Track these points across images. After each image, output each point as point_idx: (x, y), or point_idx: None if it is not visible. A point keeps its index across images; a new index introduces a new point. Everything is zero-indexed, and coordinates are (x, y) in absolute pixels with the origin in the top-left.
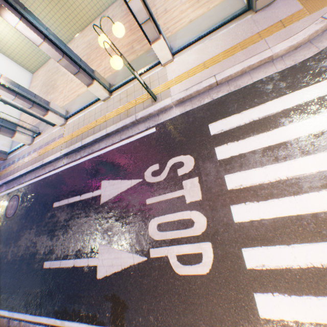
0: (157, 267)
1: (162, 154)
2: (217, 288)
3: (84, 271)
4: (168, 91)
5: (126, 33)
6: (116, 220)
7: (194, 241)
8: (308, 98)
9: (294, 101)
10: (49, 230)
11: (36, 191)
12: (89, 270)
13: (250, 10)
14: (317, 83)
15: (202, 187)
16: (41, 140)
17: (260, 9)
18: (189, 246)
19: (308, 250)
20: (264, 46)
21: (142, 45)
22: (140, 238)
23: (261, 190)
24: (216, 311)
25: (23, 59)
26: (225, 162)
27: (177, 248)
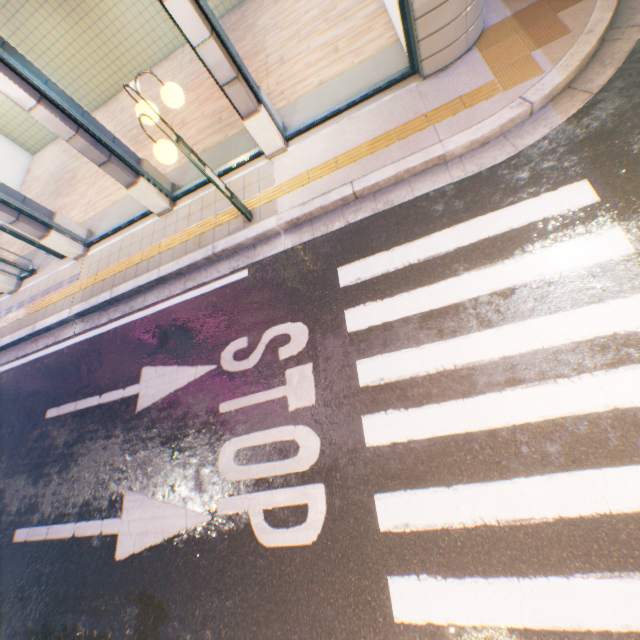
0: (228, 533)
1: (256, 318)
2: (329, 570)
3: (93, 546)
4: (273, 204)
5: (212, 94)
6: (163, 444)
7: (296, 482)
8: (496, 230)
9: (474, 234)
10: (34, 465)
11: (16, 387)
12: (103, 543)
13: (416, 75)
14: (511, 205)
15: (317, 382)
16: (36, 285)
17: (430, 74)
18: (288, 491)
19: (478, 494)
20: (433, 137)
21: (238, 118)
22: (202, 478)
23: (413, 388)
24: (324, 613)
25: (16, 126)
26: (359, 337)
27: (266, 496)
